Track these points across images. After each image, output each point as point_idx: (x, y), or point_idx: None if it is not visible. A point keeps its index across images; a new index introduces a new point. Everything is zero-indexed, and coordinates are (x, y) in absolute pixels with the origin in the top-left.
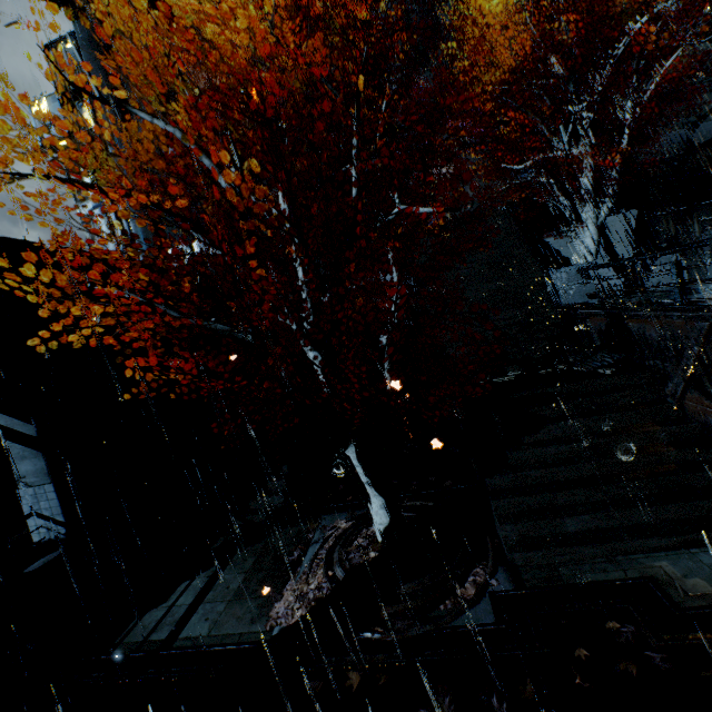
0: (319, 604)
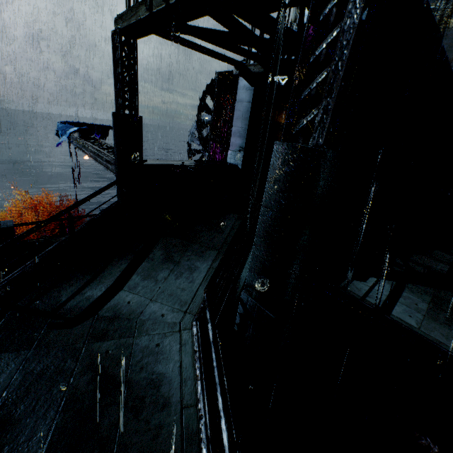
0: None
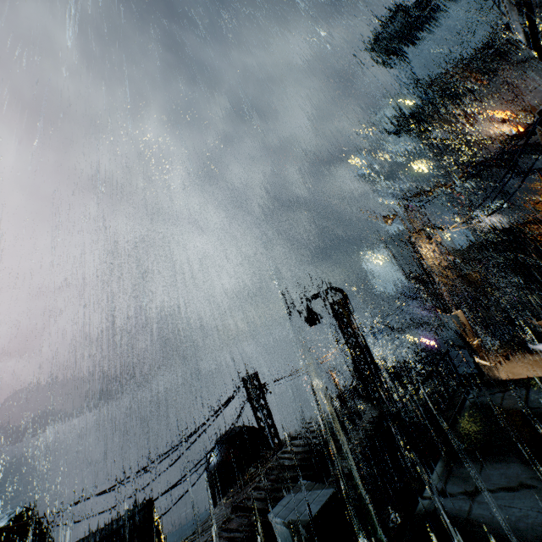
0: None
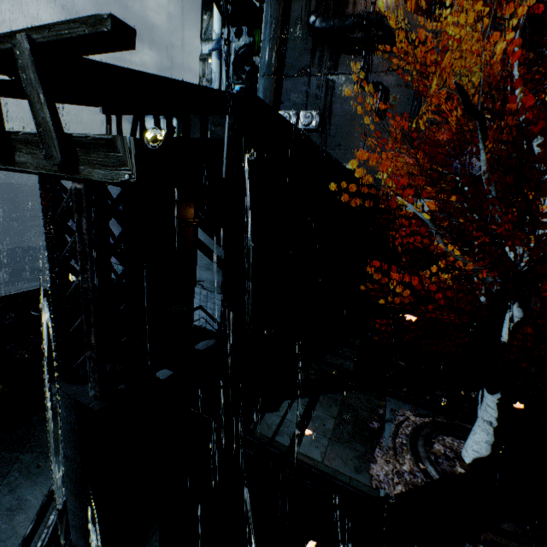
0: (416, 490)
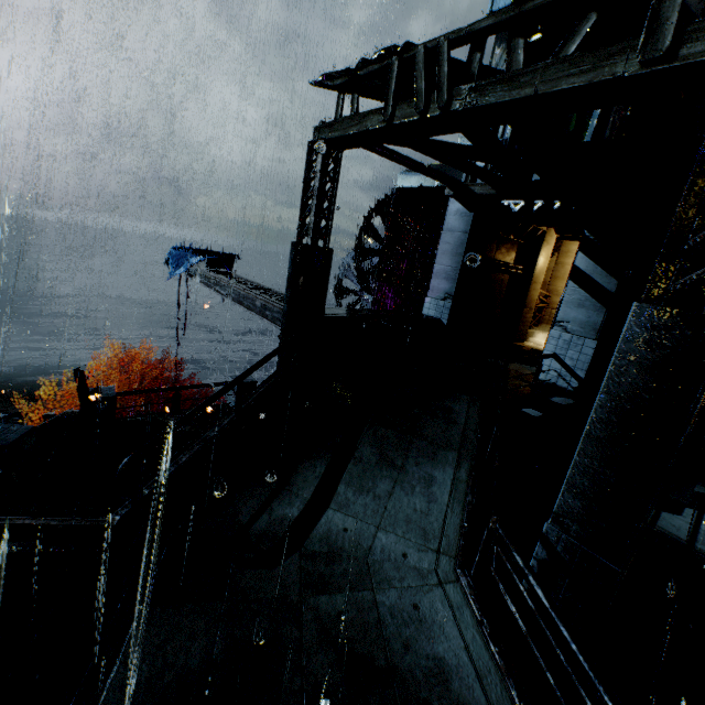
0: None
